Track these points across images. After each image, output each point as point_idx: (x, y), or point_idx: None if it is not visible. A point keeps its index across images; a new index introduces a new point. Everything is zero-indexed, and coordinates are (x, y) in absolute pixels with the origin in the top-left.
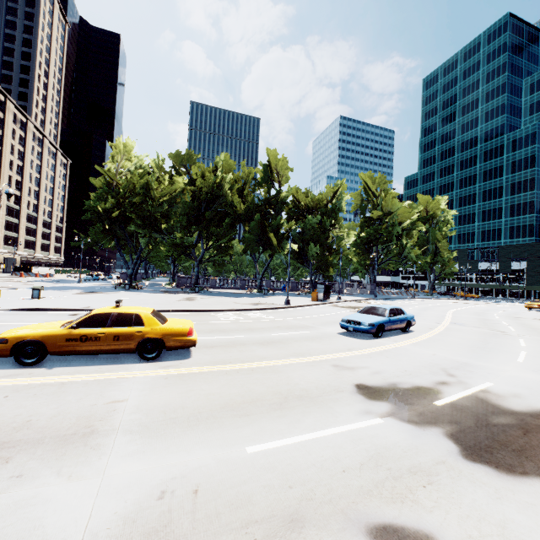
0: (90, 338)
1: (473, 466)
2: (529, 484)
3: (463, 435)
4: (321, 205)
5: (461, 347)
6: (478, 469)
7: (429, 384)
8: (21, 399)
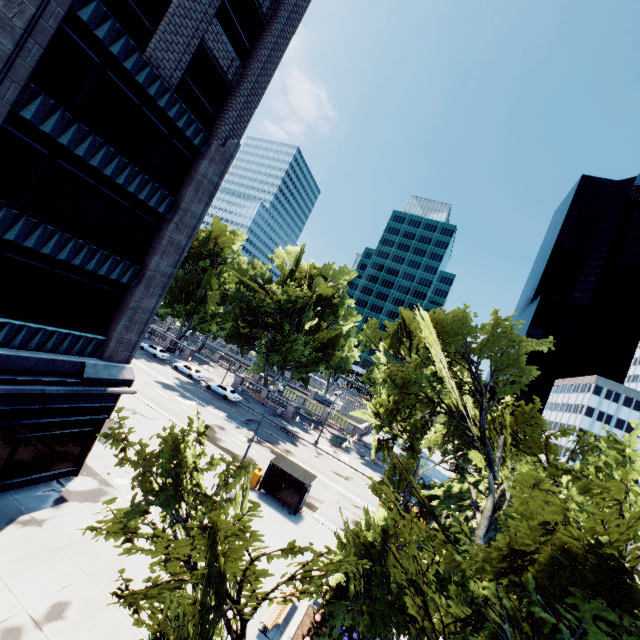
0: None
1: None
2: None
3: None
4: None
5: None
6: None
7: None
8: None
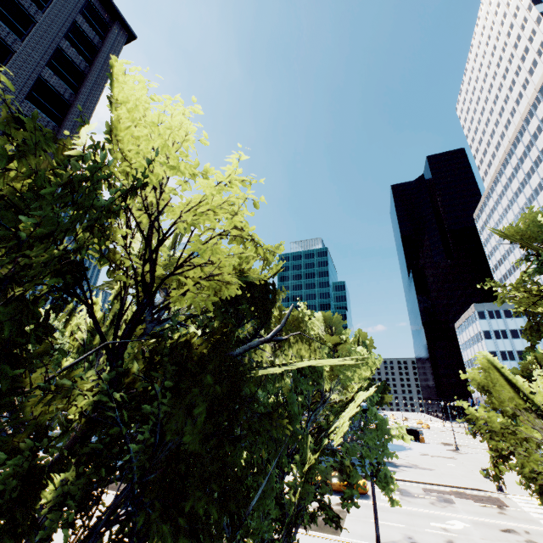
0: None
1: None
2: None
3: None
4: None
5: None
6: None
7: None
8: None
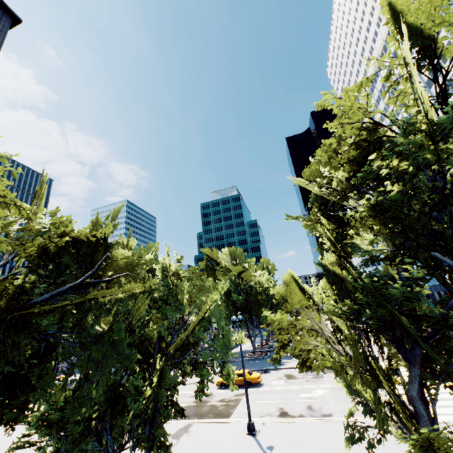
0: None
1: None
2: None
3: None
4: None
5: None
6: None
7: None
8: None
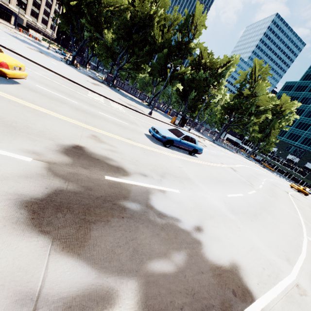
0: None
1: (13, 208)
2: (23, 239)
3: (69, 195)
4: (214, 67)
5: (207, 174)
6: (11, 212)
7: (133, 171)
8: None
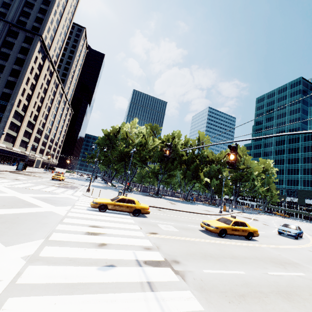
0: (237, 230)
1: None
2: None
3: None
4: (218, 160)
5: None
6: None
7: None
8: (254, 250)
